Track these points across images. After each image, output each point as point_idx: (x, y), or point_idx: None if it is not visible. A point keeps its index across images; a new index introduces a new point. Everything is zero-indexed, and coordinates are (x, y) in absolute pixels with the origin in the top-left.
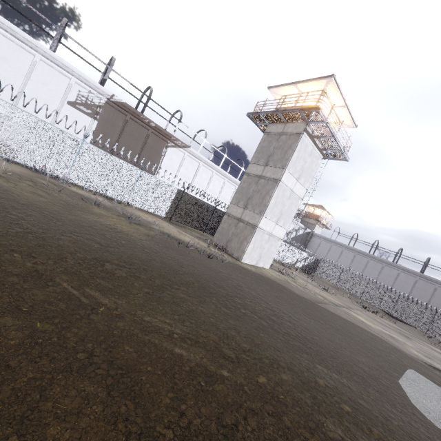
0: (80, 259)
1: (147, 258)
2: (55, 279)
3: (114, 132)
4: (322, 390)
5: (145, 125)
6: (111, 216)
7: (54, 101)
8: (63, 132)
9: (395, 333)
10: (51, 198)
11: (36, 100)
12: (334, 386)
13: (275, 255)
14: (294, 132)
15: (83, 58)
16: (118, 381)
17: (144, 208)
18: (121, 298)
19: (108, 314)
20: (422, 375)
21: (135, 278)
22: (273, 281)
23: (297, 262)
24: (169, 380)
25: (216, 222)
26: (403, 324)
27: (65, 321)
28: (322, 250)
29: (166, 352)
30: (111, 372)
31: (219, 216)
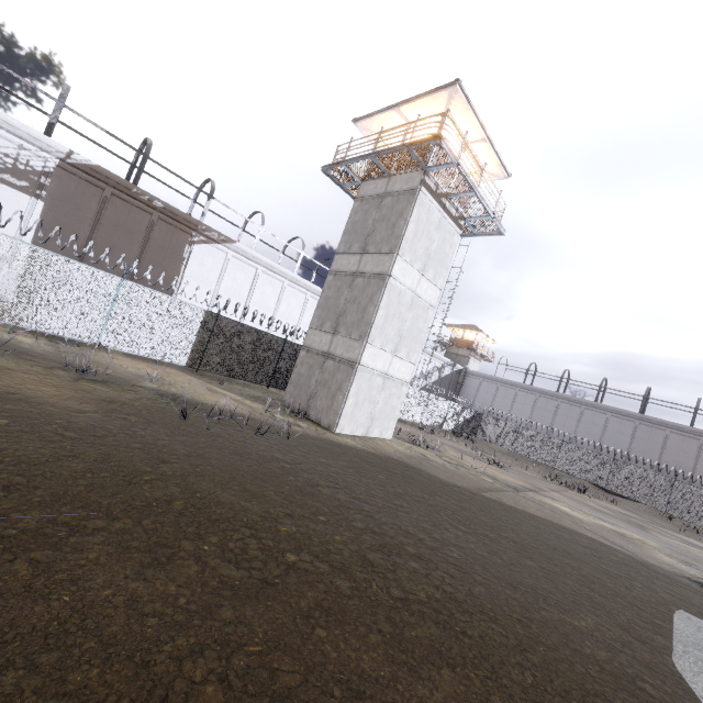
0: None
1: (52, 453)
2: None
3: (82, 221)
4: None
5: (144, 206)
6: (26, 368)
7: None
8: None
9: (622, 523)
10: None
11: None
12: None
13: (406, 414)
14: (405, 189)
15: (7, 90)
16: None
17: (138, 352)
18: None
19: None
20: (702, 620)
21: None
22: (397, 462)
23: (445, 422)
24: None
25: (291, 367)
26: (627, 501)
27: None
28: (485, 396)
29: None
30: None
31: (295, 355)
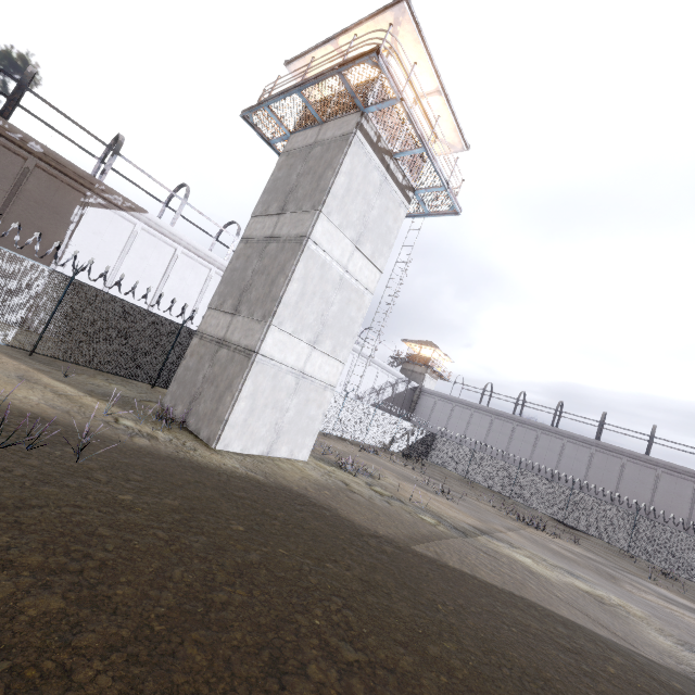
0: None
1: None
2: None
3: None
4: None
5: (15, 147)
6: None
7: None
8: None
9: (592, 574)
10: None
11: None
12: None
13: (346, 431)
14: (337, 135)
15: None
16: None
17: None
18: None
19: None
20: None
21: None
22: (295, 495)
23: (393, 442)
24: None
25: None
26: (585, 536)
27: None
28: (440, 417)
29: None
30: None
31: None
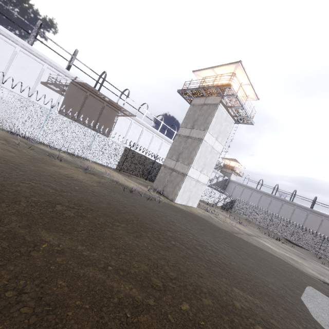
0: (34, 202)
1: (95, 200)
2: (4, 220)
3: (77, 105)
4: (239, 312)
5: (101, 100)
6: (70, 167)
7: (30, 81)
8: (34, 103)
9: (295, 255)
10: (19, 154)
11: (12, 79)
12: (249, 307)
13: (201, 197)
14: (213, 103)
15: (53, 50)
16: (42, 319)
17: (99, 162)
18: (65, 235)
19: (49, 250)
20: (318, 291)
21: (82, 217)
22: (200, 217)
23: (218, 202)
24: (95, 314)
25: (156, 172)
26: (299, 248)
27: (4, 259)
28: (237, 192)
29: (98, 285)
30: (37, 309)
31: (158, 167)
